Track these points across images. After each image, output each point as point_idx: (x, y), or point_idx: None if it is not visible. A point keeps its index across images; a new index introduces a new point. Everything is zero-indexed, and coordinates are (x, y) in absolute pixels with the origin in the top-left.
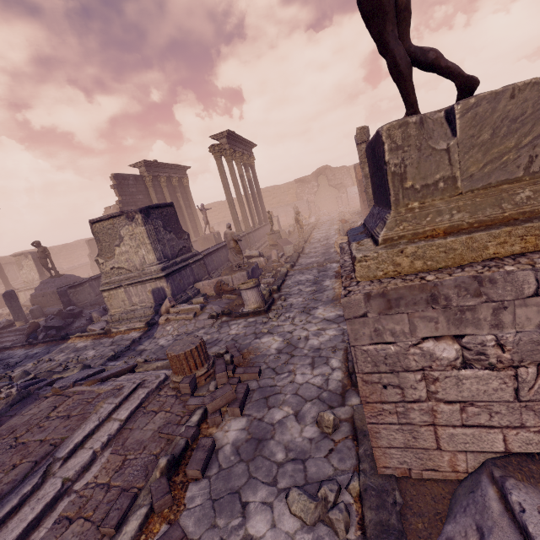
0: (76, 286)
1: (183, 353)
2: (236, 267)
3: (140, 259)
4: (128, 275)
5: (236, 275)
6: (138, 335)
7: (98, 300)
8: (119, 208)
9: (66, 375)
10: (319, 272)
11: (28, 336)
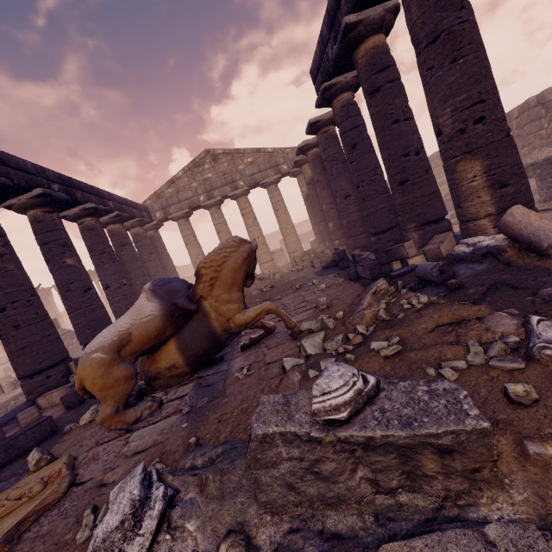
0: None
1: (2, 378)
2: None
3: None
4: None
5: None
6: None
7: None
8: None
9: None
10: None
11: None
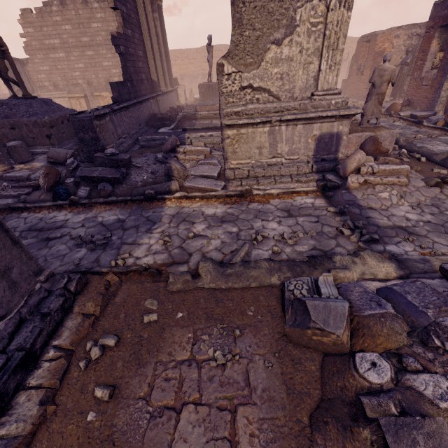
0: (99, 116)
1: None
2: (355, 123)
3: (307, 79)
4: (284, 104)
5: (383, 133)
6: (322, 202)
7: (123, 146)
8: (112, 0)
9: (355, 270)
10: (446, 143)
11: (48, 190)
